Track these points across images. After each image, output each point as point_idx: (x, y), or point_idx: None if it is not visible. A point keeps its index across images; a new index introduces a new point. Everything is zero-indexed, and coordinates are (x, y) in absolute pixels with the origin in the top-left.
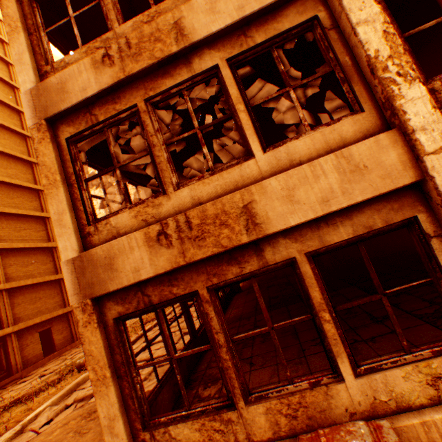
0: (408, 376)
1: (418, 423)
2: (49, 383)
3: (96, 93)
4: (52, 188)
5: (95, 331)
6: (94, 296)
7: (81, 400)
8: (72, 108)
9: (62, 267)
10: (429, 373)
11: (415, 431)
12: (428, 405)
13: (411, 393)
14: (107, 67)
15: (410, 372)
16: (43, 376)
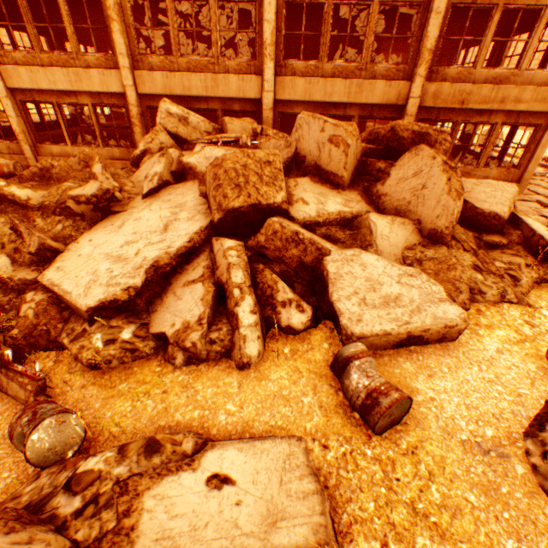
0: (3, 146)
1: (2, 156)
2: None
3: None
4: None
5: None
6: None
7: None
8: None
9: None
10: (9, 147)
11: (2, 158)
12: (9, 154)
13: (4, 150)
14: None
15: (4, 145)
16: None
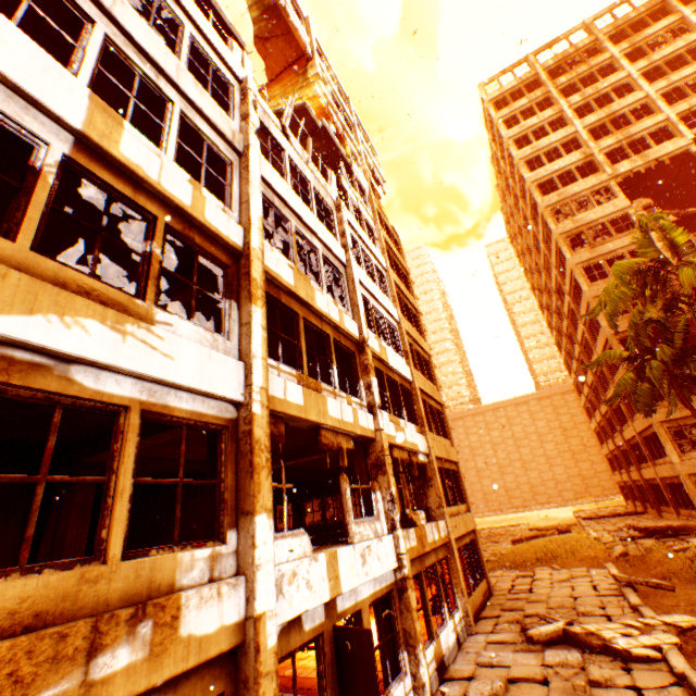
0: None
1: None
2: (550, 533)
3: (678, 417)
4: (665, 441)
5: (689, 482)
6: (688, 473)
7: (613, 531)
8: (668, 419)
9: (673, 464)
10: None
11: None
12: None
13: None
14: (682, 410)
15: None
16: (497, 542)
